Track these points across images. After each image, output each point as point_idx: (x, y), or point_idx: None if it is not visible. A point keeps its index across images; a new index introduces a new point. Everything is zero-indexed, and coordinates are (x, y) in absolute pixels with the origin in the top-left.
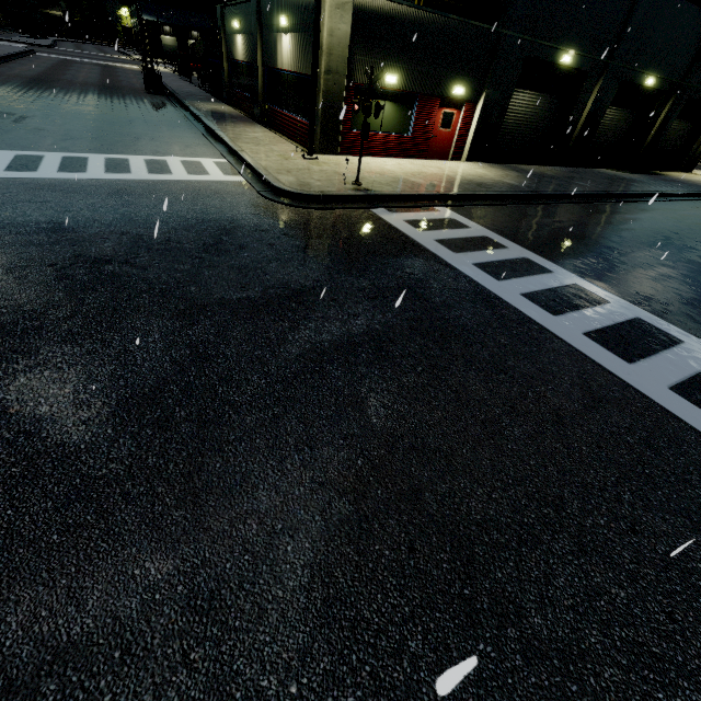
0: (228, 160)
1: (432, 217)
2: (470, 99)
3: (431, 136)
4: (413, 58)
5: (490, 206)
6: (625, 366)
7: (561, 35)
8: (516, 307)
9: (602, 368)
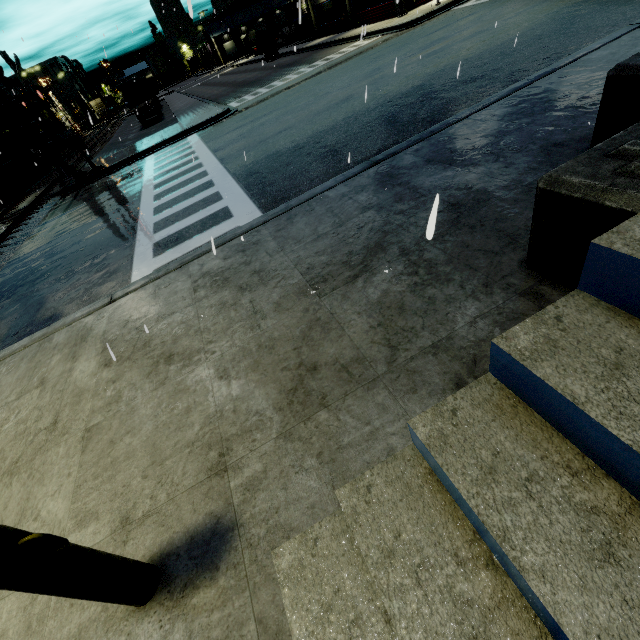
0: (364, 39)
1: None
2: None
3: None
4: None
5: None
6: None
7: None
8: None
9: None
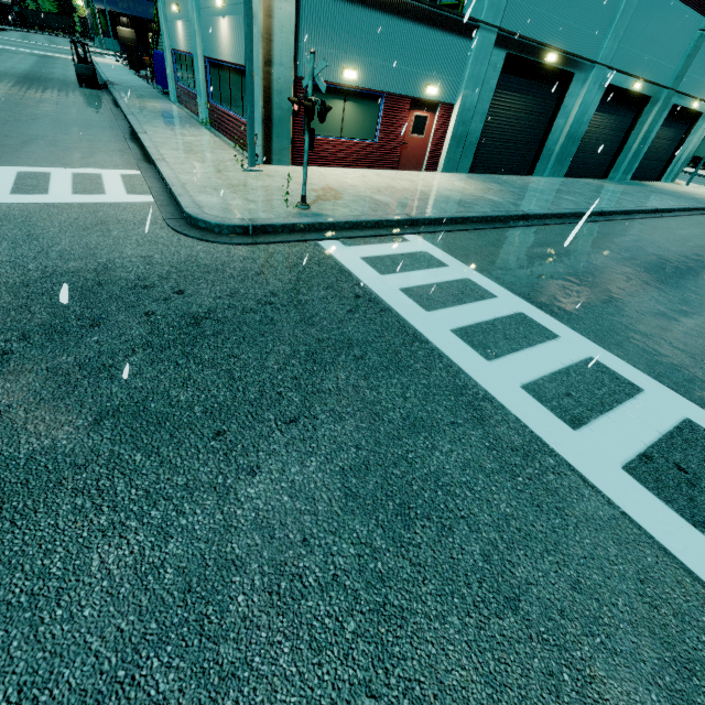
0: (141, 172)
1: (398, 251)
2: (445, 100)
3: (401, 143)
4: (376, 50)
5: (471, 231)
6: (704, 545)
7: (545, 30)
8: (517, 416)
9: (672, 558)
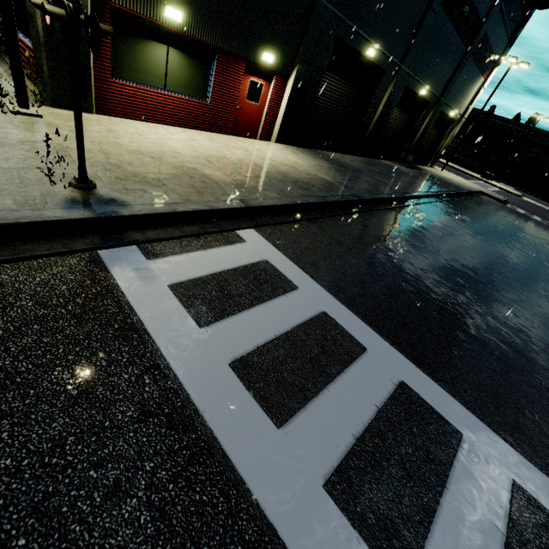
0: None
1: (230, 263)
2: (280, 71)
3: (235, 107)
4: None
5: (312, 220)
6: None
7: (369, 25)
8: None
9: None
